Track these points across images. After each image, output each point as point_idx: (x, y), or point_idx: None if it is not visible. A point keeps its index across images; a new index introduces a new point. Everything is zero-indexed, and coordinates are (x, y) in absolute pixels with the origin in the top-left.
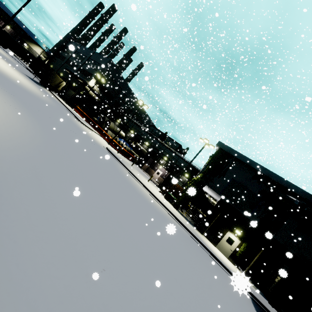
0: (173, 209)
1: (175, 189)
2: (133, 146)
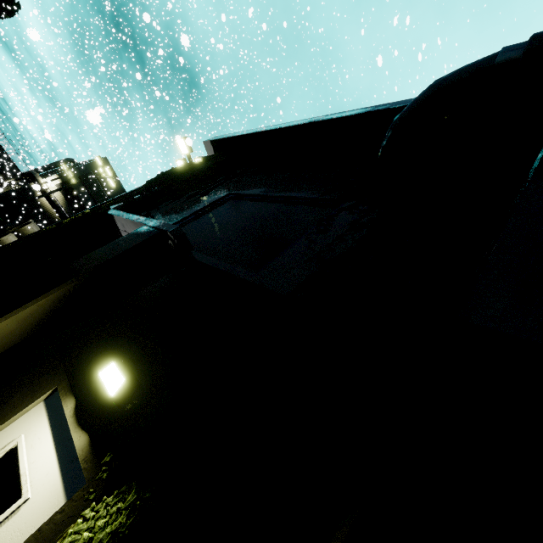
0: None
1: None
2: None
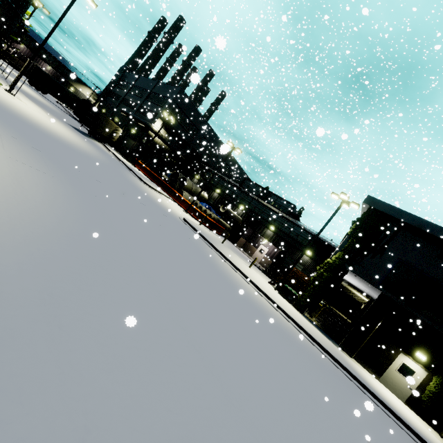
0: (297, 315)
1: (295, 278)
2: (221, 213)
